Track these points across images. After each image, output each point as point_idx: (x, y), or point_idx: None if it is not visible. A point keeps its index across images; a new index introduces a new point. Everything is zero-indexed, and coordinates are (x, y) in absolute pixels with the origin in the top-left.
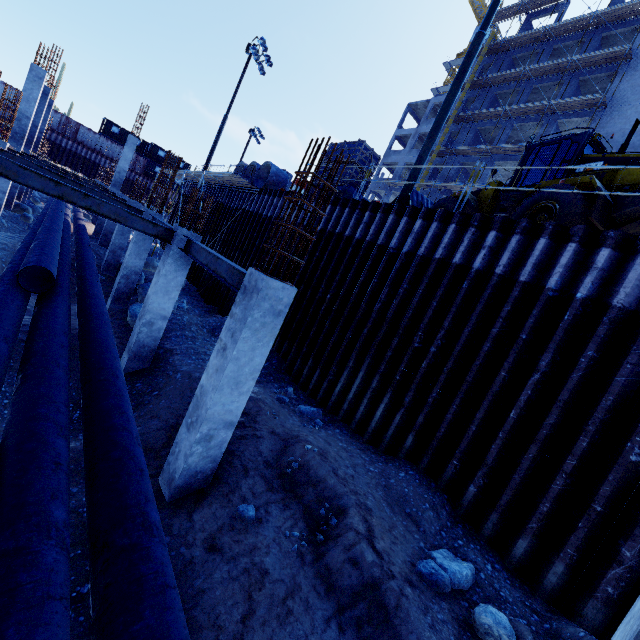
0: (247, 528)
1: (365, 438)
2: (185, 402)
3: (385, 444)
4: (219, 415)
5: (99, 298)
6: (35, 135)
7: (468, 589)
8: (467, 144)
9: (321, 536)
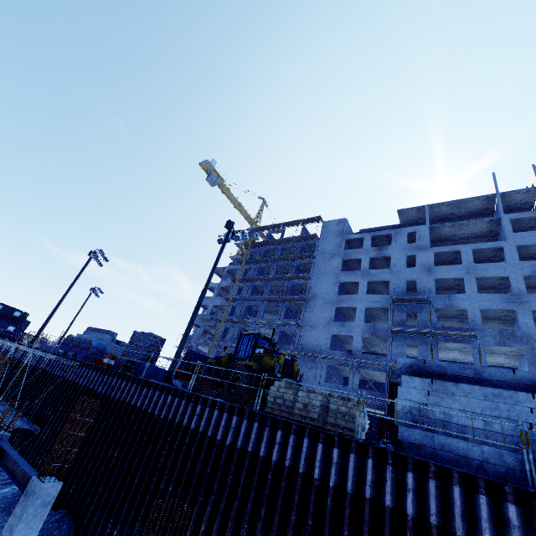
0: None
1: None
2: None
3: None
4: None
5: None
6: None
7: None
8: (249, 294)
9: None
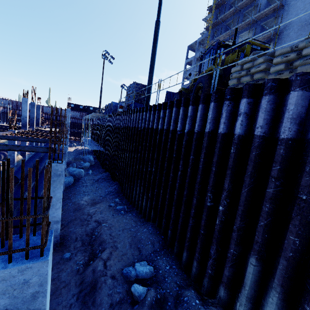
0: (64, 262)
1: (142, 215)
2: (69, 214)
3: (147, 217)
4: (50, 219)
5: (41, 180)
6: (34, 121)
7: (148, 278)
8: None
9: (91, 262)
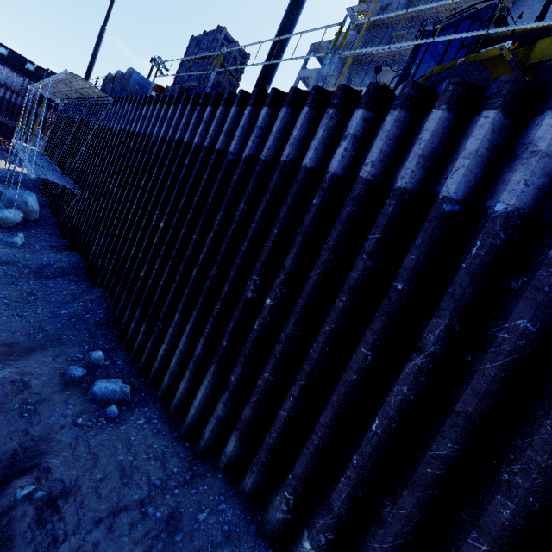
0: None
1: (182, 429)
2: None
3: (203, 443)
4: None
5: None
6: None
7: None
8: (365, 85)
9: None
